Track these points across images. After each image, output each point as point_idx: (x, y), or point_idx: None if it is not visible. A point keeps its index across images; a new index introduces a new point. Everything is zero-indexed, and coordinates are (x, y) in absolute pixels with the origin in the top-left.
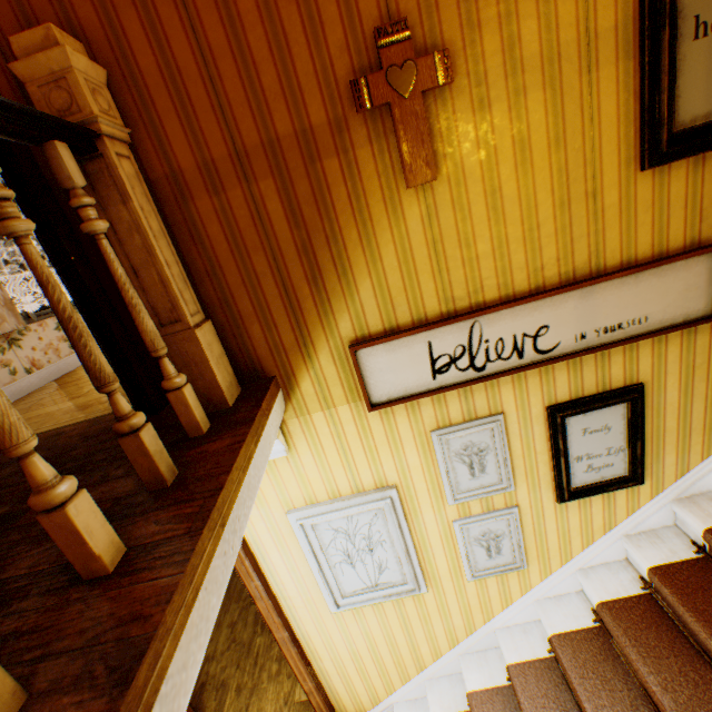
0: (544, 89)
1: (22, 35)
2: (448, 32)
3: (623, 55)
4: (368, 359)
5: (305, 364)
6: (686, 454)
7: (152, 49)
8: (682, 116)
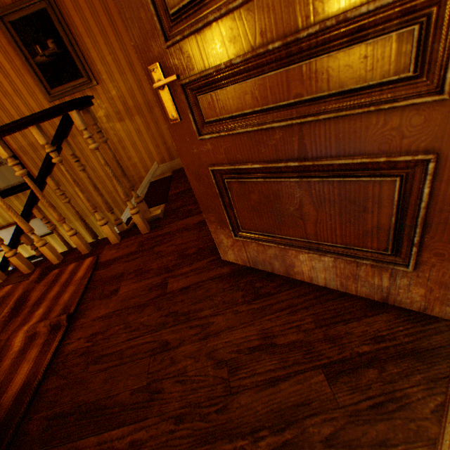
0: None
1: None
2: None
3: None
4: None
5: None
6: None
7: None
8: (1, 187)
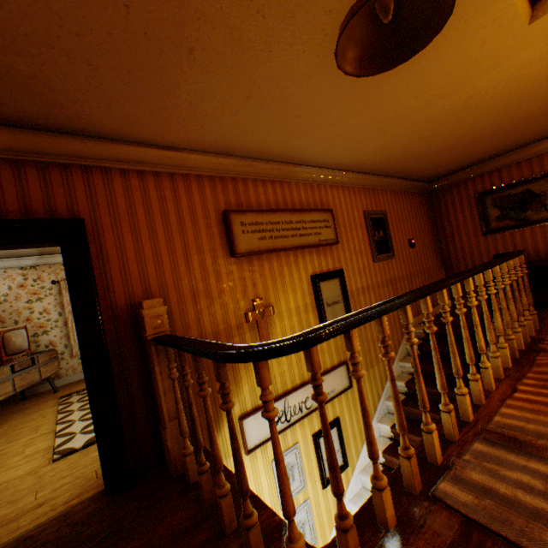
0: (297, 316)
1: (149, 300)
2: (272, 300)
3: (313, 309)
4: (247, 424)
5: (217, 433)
6: (357, 446)
7: (177, 298)
8: None
